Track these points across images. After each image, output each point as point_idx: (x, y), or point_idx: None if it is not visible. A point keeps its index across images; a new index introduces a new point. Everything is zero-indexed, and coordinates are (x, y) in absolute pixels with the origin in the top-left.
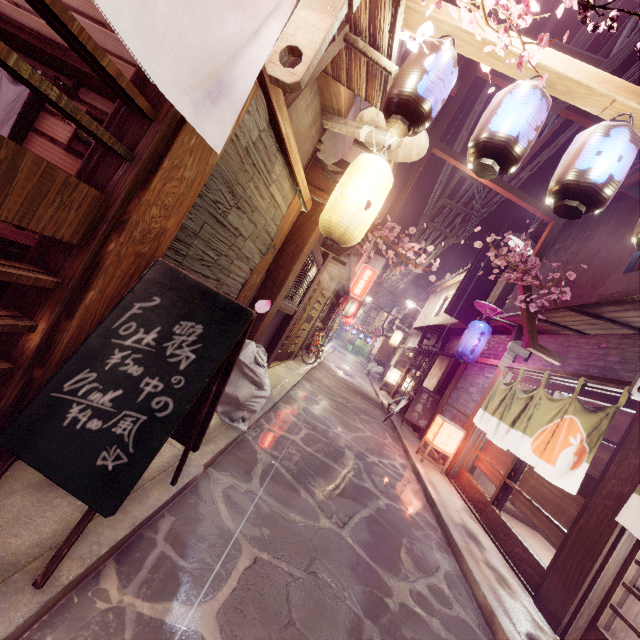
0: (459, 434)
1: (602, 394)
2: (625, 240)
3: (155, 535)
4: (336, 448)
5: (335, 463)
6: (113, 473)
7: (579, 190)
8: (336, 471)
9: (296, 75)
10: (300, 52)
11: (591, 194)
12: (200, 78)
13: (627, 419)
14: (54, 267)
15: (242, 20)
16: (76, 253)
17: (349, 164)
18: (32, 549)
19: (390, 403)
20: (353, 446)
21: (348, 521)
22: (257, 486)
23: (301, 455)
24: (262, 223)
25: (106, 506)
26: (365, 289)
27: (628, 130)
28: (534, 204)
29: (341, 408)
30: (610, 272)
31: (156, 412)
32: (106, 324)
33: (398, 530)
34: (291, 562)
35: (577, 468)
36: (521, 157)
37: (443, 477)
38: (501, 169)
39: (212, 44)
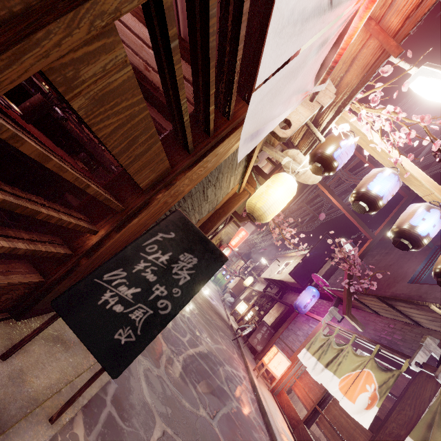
0: (286, 363)
1: (389, 359)
2: (410, 262)
3: (105, 396)
4: (207, 354)
5: (207, 365)
6: (124, 346)
7: (410, 236)
8: (207, 372)
9: (286, 134)
10: (290, 123)
11: (417, 240)
12: (255, 130)
13: (404, 381)
14: (122, 198)
15: (282, 108)
16: (139, 194)
17: (260, 168)
18: (46, 390)
19: (239, 327)
20: (216, 355)
21: (216, 414)
22: (163, 372)
23: (187, 354)
24: (218, 195)
25: (115, 370)
26: (238, 243)
27: (440, 212)
28: (363, 226)
29: (208, 323)
30: (399, 279)
31: (159, 310)
32: (139, 241)
33: (244, 429)
34: (184, 440)
35: (370, 409)
36: (381, 207)
37: (269, 393)
38: (369, 210)
39: (268, 117)
